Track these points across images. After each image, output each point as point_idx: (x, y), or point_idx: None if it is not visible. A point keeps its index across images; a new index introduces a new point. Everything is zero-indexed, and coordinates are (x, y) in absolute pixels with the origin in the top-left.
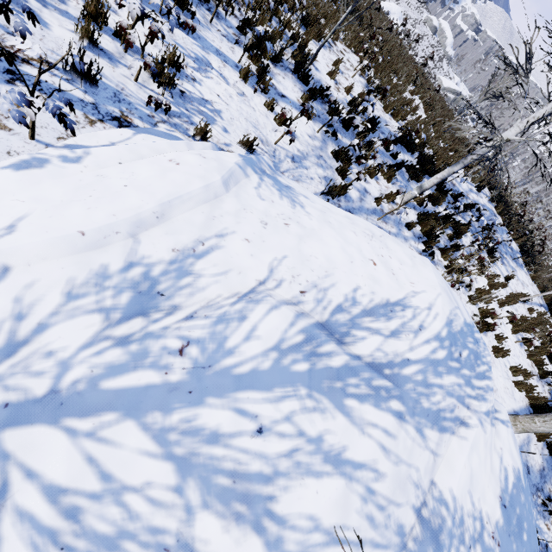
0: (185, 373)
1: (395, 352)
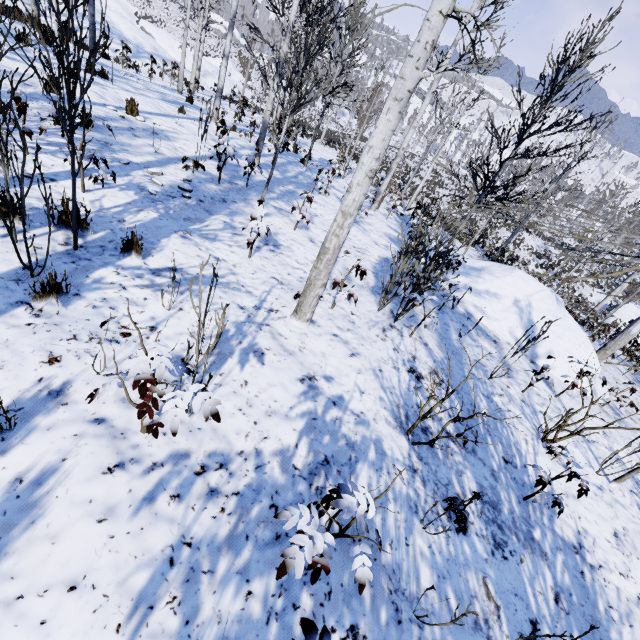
0: None
1: None
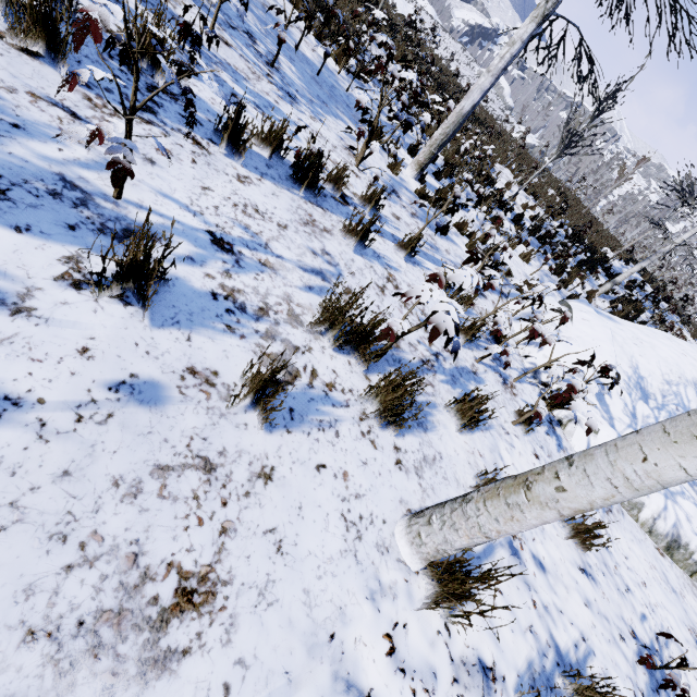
0: None
1: None
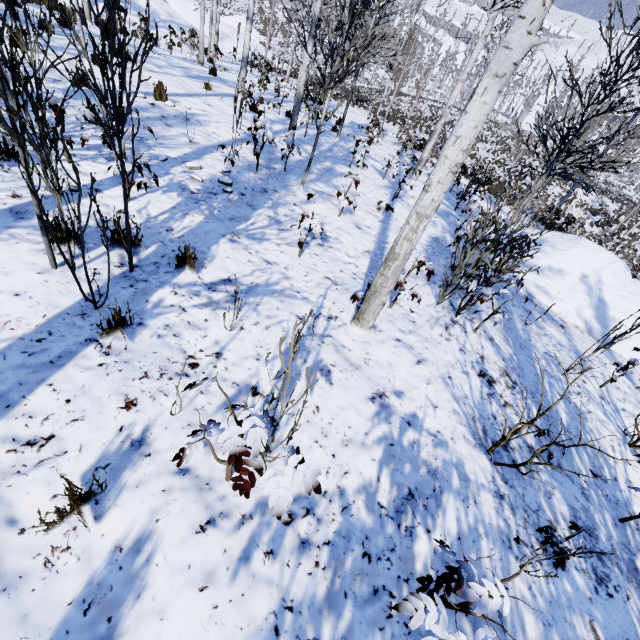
0: None
1: None
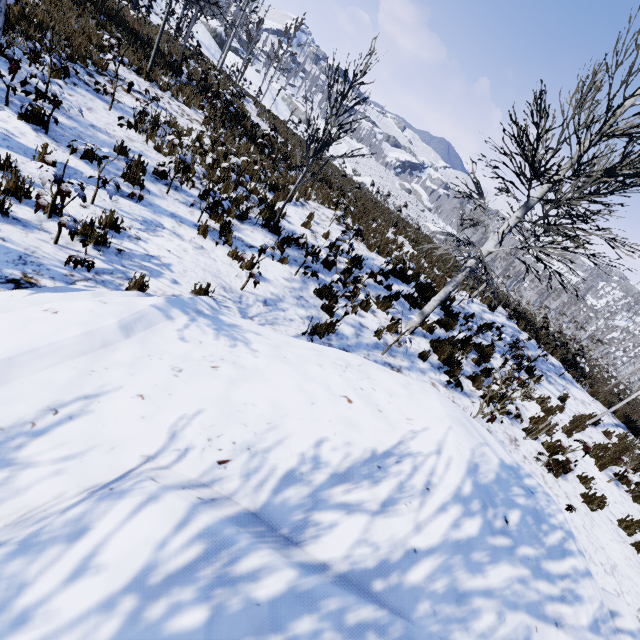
0: None
1: (391, 540)
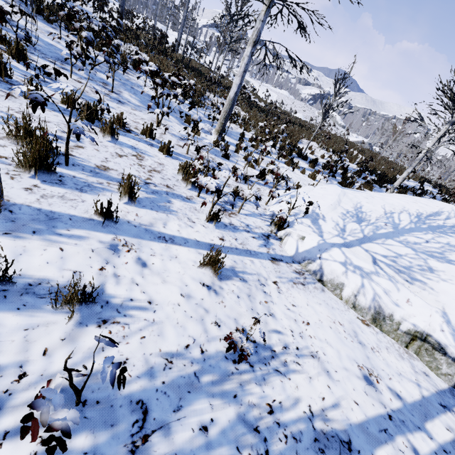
0: (392, 229)
1: (452, 223)
